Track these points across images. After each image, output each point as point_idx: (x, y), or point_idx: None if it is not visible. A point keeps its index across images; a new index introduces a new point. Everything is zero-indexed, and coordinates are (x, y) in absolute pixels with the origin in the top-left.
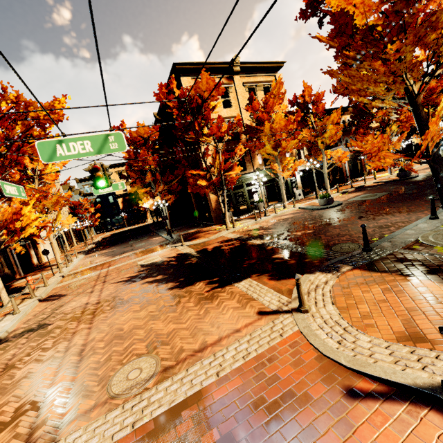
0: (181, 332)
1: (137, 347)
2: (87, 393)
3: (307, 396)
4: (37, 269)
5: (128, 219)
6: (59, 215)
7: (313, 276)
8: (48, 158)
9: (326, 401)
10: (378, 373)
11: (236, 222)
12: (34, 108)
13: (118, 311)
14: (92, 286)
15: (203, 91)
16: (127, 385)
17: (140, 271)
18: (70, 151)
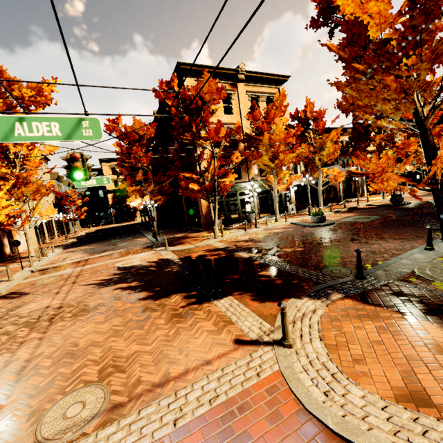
0: (143, 357)
1: (88, 371)
2: (10, 432)
3: None
4: (8, 260)
5: (116, 215)
6: (38, 205)
7: (300, 301)
8: (3, 137)
9: None
10: None
11: (225, 231)
12: (18, 87)
13: (79, 320)
14: (59, 287)
15: (204, 92)
16: (62, 425)
17: (116, 274)
18: (33, 132)
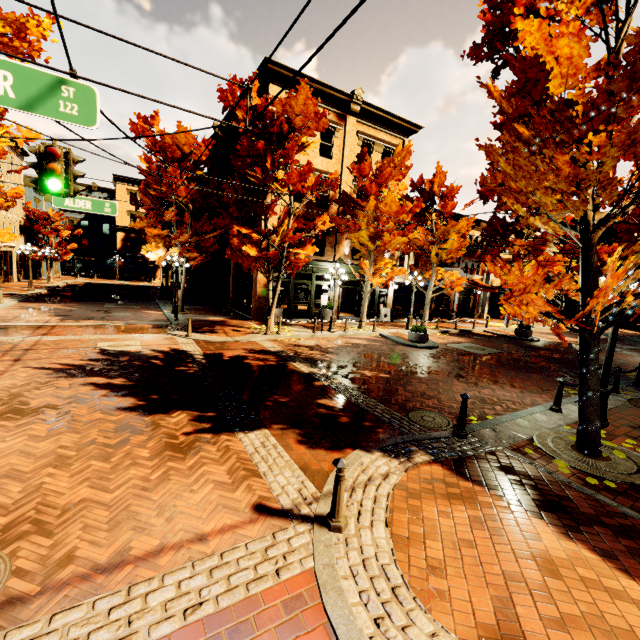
0: (94, 511)
1: None
2: None
3: None
4: None
5: (124, 268)
6: None
7: (368, 457)
8: None
9: None
10: None
11: (284, 326)
12: None
13: (2, 426)
14: None
15: (295, 113)
16: None
17: (93, 360)
18: None
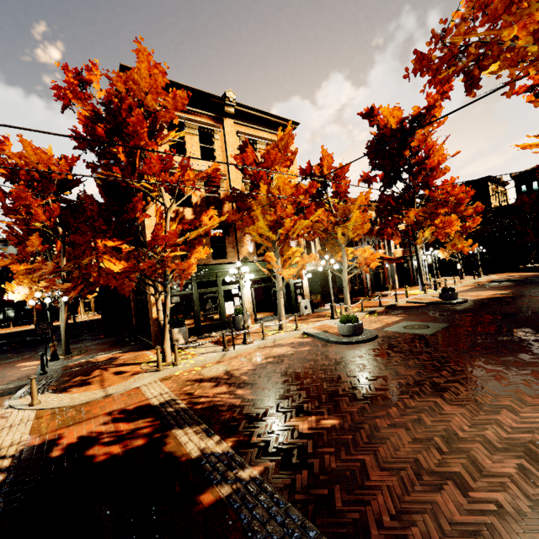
0: None
1: None
2: None
3: None
4: None
5: (42, 310)
6: None
7: None
8: None
9: None
10: None
11: (189, 349)
12: None
13: None
14: None
15: (143, 90)
16: None
17: None
18: None
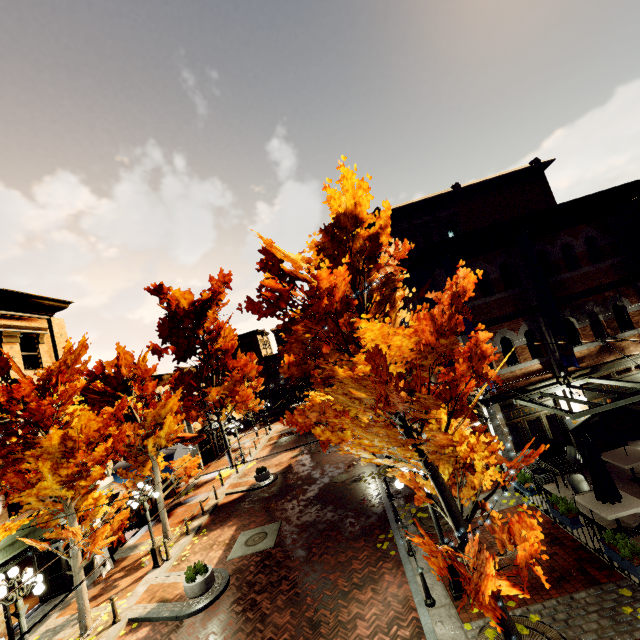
0: None
1: None
2: None
3: None
4: None
5: None
6: None
7: None
8: None
9: None
10: None
11: None
12: None
13: None
14: None
15: None
16: None
17: None
18: None
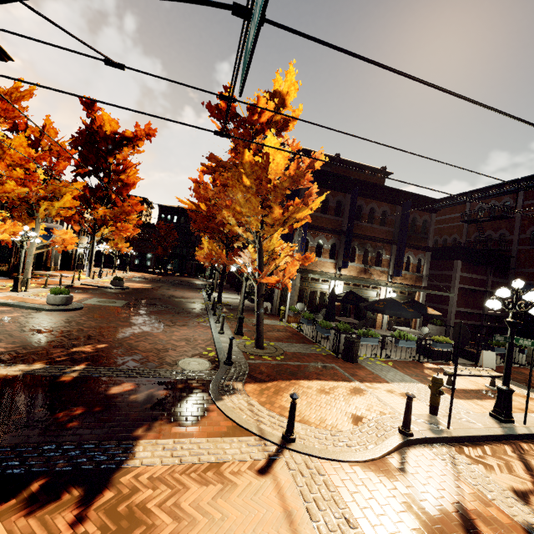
0: None
1: None
2: None
3: (409, 496)
4: None
5: None
6: None
7: (228, 402)
8: None
9: (412, 487)
10: (388, 447)
11: None
12: None
13: None
14: None
15: None
16: None
17: None
18: None
